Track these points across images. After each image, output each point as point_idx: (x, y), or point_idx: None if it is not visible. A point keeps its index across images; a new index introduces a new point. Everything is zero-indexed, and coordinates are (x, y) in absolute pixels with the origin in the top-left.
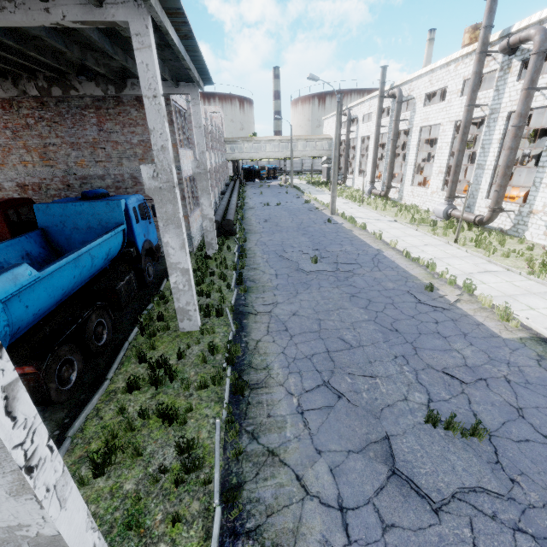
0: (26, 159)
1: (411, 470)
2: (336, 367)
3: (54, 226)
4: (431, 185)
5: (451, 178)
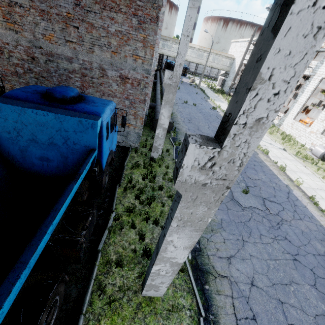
0: None
1: None
2: None
3: (4, 131)
4: (312, 126)
5: None
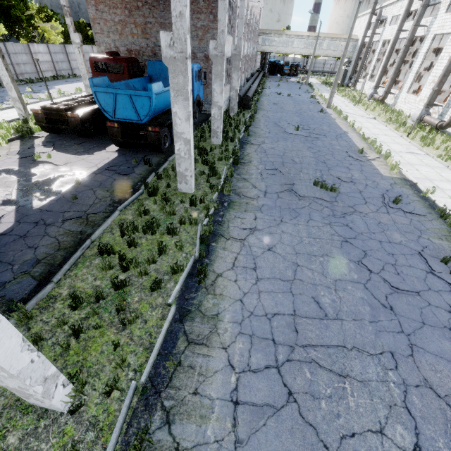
0: (134, 32)
1: (297, 190)
2: (284, 166)
3: (155, 75)
4: (421, 93)
5: (435, 86)
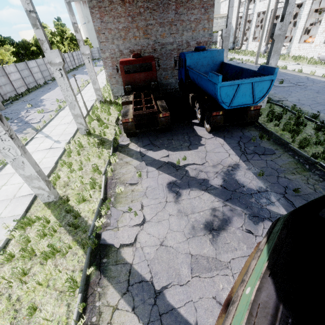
0: (136, 35)
1: None
2: None
3: (193, 65)
4: (315, 40)
5: None
